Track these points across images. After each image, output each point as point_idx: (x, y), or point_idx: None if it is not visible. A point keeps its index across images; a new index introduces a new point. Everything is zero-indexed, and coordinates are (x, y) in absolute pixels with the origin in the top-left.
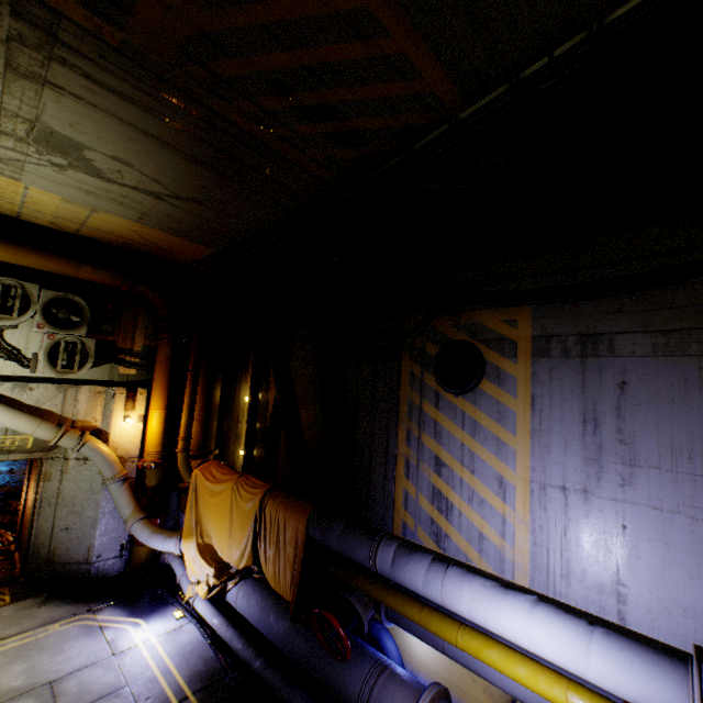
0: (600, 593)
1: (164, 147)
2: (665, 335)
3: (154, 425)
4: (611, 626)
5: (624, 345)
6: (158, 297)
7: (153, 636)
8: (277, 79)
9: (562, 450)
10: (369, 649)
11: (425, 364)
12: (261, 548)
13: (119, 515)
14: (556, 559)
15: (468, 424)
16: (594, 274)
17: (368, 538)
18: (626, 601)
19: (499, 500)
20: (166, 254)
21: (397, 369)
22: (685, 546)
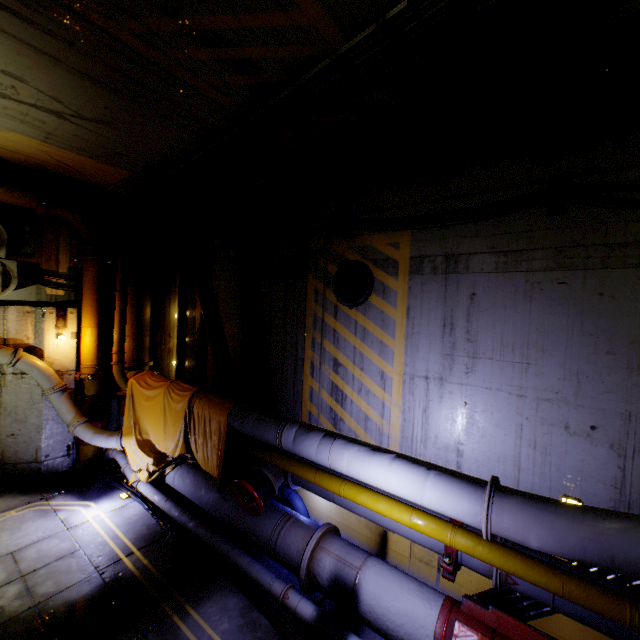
0: (446, 451)
1: (56, 64)
2: (505, 255)
3: (87, 342)
4: (442, 469)
5: (476, 264)
6: (78, 219)
7: (102, 513)
8: (160, 0)
9: (427, 349)
10: (280, 506)
11: (327, 281)
12: (192, 439)
13: (62, 421)
14: (418, 430)
15: (359, 331)
16: (459, 203)
17: (276, 424)
18: (463, 455)
19: (380, 390)
20: (81, 176)
21: (304, 287)
22: (504, 413)
